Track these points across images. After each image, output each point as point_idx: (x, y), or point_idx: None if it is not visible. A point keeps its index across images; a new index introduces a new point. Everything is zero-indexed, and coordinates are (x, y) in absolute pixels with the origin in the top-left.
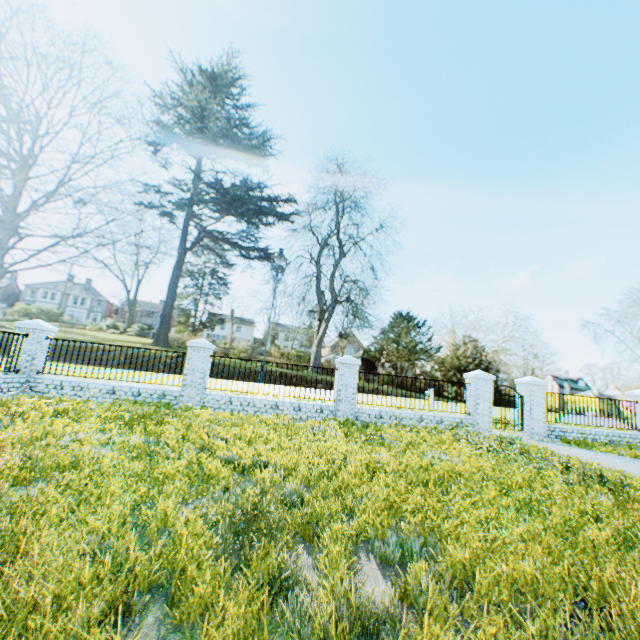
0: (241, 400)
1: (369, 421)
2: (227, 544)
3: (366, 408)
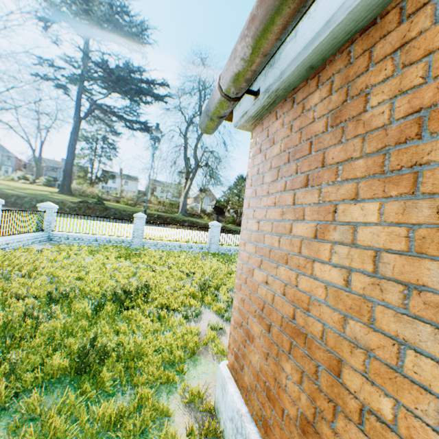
0: (163, 244)
1: (225, 253)
2: (201, 288)
3: (223, 247)
